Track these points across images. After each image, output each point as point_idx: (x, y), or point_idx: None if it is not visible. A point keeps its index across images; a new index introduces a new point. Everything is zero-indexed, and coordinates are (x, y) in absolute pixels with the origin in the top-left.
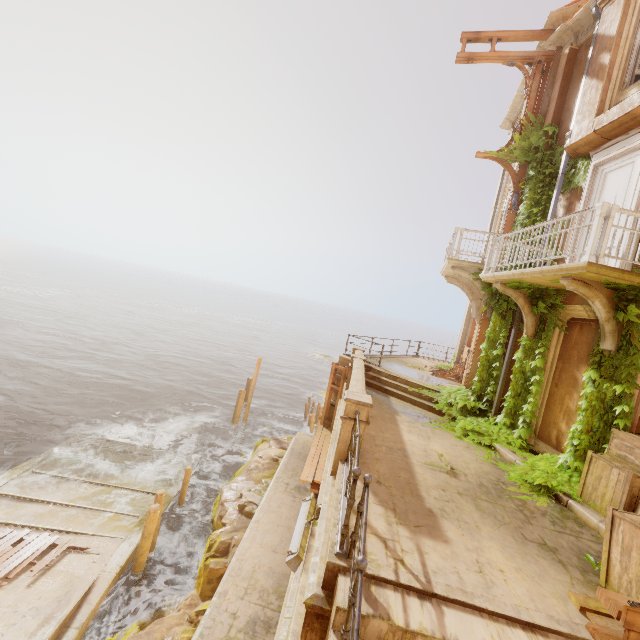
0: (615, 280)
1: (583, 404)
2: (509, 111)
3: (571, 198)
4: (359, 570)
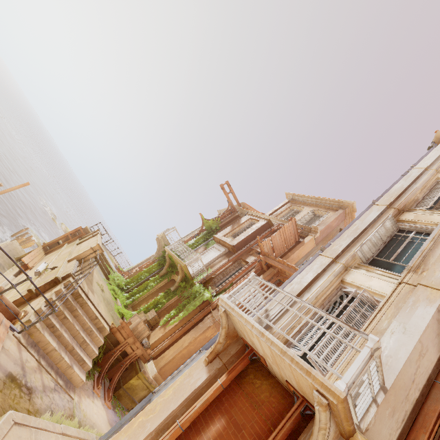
0: (187, 273)
1: (153, 300)
2: (222, 209)
3: (204, 249)
4: (89, 273)
